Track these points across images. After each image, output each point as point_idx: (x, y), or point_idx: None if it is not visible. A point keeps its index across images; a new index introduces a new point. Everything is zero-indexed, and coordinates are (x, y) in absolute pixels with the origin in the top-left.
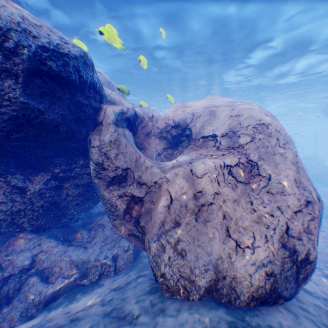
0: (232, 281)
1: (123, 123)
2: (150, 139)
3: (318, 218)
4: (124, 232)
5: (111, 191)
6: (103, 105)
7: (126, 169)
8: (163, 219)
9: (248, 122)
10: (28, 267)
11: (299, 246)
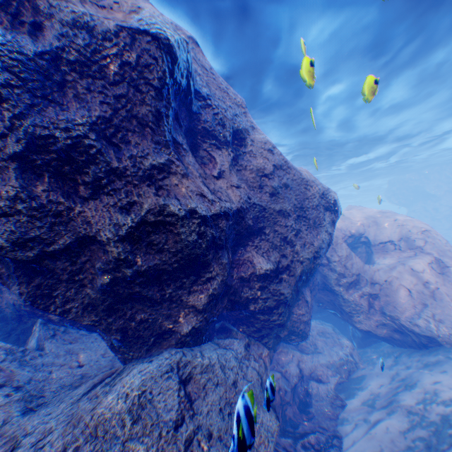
0: None
1: None
2: None
3: None
4: (370, 324)
5: (352, 294)
6: None
7: (358, 275)
8: (412, 303)
9: (416, 230)
10: (300, 375)
11: None
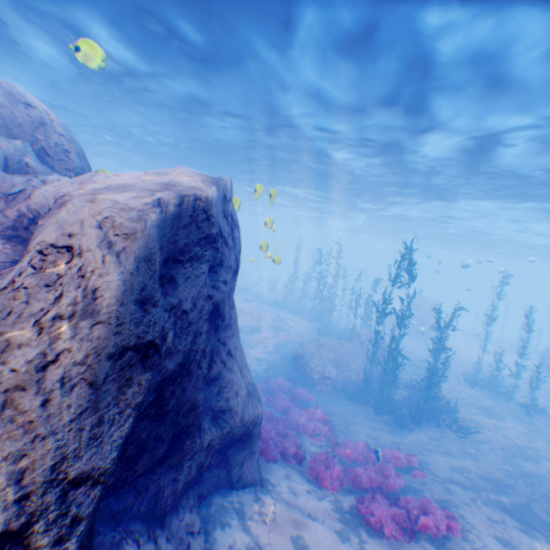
0: None
1: None
2: None
3: None
4: None
5: None
6: None
7: None
8: None
9: (45, 236)
10: None
11: None
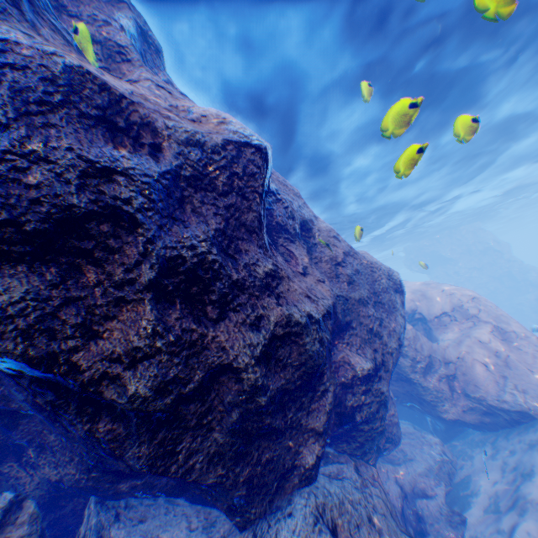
0: None
1: None
2: None
3: None
4: (457, 411)
5: (429, 379)
6: None
7: (429, 356)
8: (492, 378)
9: (465, 298)
10: (403, 494)
11: None
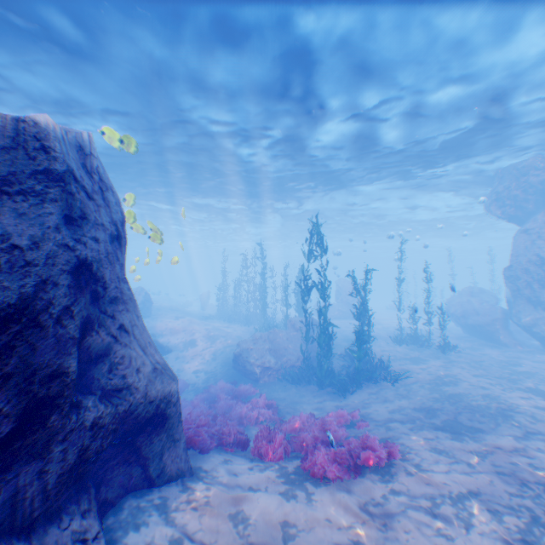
0: None
1: None
2: None
3: None
4: None
5: None
6: None
7: None
8: None
9: None
10: None
11: None
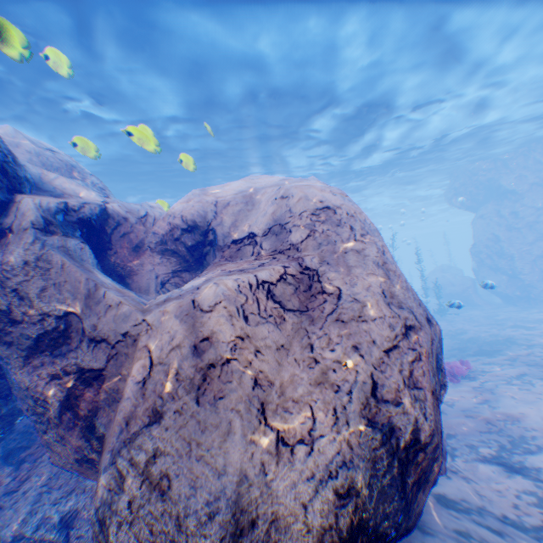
0: (272, 528)
1: (72, 228)
2: (143, 257)
3: (433, 355)
4: (69, 458)
5: (37, 370)
6: (18, 195)
7: (69, 318)
8: (131, 412)
9: (303, 206)
10: None
11: (399, 418)
